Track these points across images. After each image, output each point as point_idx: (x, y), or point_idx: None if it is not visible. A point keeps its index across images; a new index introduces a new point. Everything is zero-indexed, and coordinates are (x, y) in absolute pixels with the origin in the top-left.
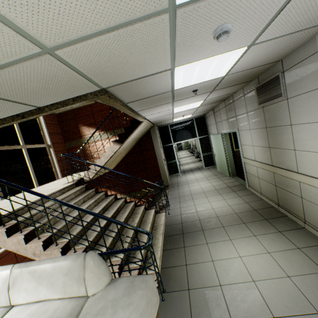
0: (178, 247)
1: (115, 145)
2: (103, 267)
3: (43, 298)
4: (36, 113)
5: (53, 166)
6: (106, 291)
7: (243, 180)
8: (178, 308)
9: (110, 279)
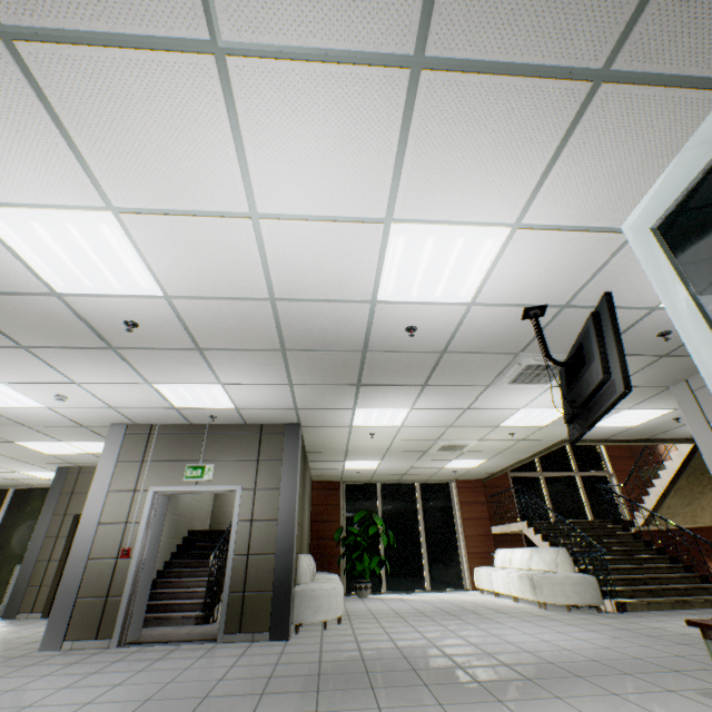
0: None
1: None
2: None
3: None
4: None
5: None
6: None
7: None
8: None
9: None
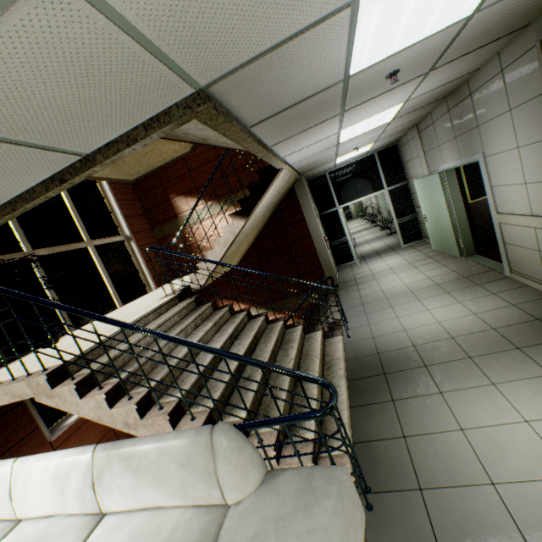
0: (380, 401)
1: (236, 222)
2: (247, 451)
3: (151, 504)
4: (82, 168)
5: (140, 270)
6: (259, 498)
7: (494, 260)
8: (405, 528)
9: (263, 474)
